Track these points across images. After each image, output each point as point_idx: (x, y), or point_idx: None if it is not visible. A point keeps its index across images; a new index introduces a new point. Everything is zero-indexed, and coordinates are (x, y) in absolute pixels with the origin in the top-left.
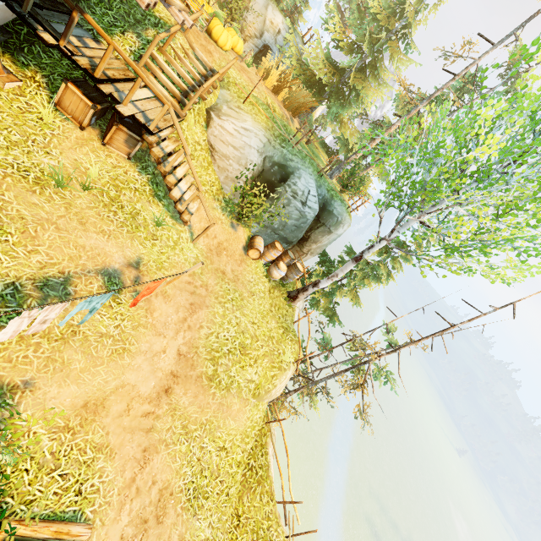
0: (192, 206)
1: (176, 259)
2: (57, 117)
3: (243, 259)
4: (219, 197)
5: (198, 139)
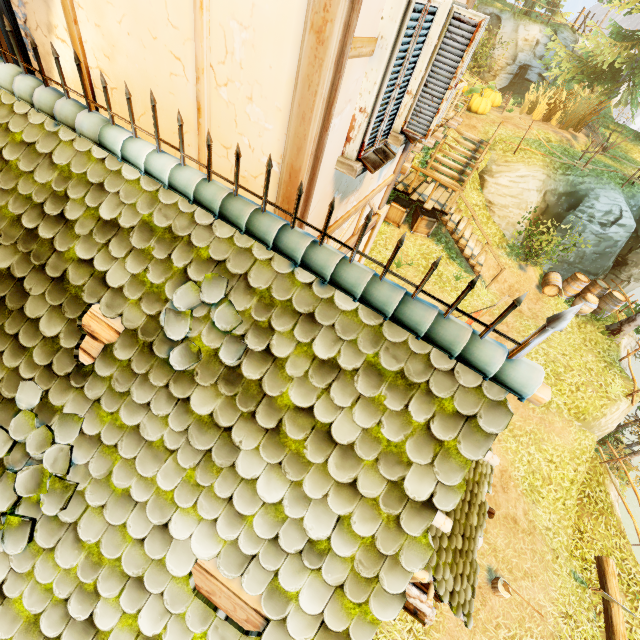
0: (480, 259)
1: (475, 304)
2: (385, 226)
3: (539, 298)
4: (502, 245)
5: (475, 202)
